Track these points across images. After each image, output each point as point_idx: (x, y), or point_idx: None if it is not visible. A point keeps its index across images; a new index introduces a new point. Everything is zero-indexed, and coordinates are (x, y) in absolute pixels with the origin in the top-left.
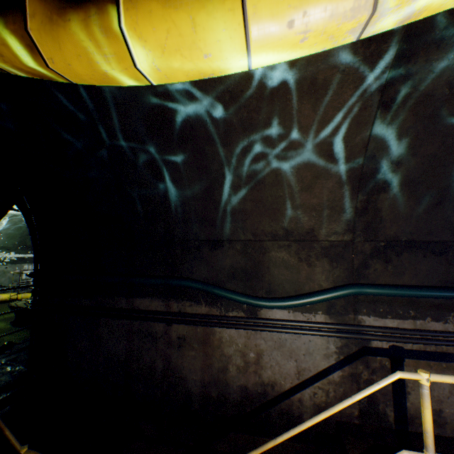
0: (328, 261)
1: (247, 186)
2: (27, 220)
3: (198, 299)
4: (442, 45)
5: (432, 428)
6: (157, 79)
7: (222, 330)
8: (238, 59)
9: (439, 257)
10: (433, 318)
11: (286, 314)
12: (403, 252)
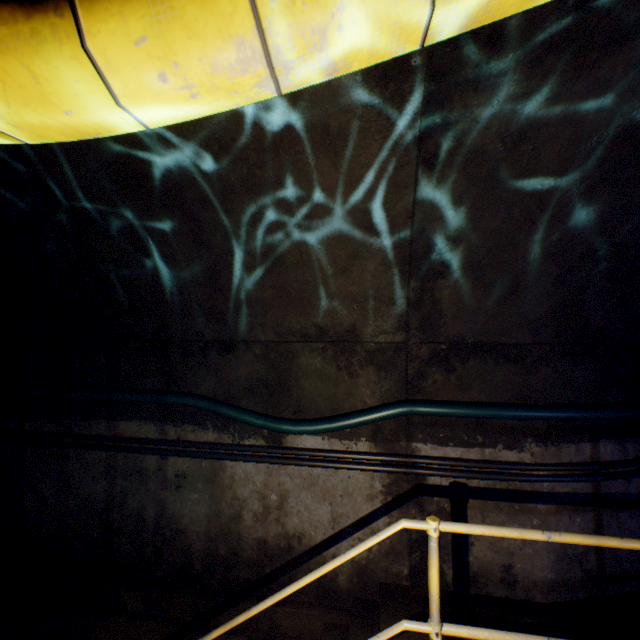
0: (374, 370)
1: (263, 267)
2: None
3: (205, 421)
4: (479, 87)
5: (438, 590)
6: (28, 138)
7: (235, 465)
8: (119, 117)
9: (515, 365)
10: (505, 446)
11: (320, 442)
12: (470, 358)
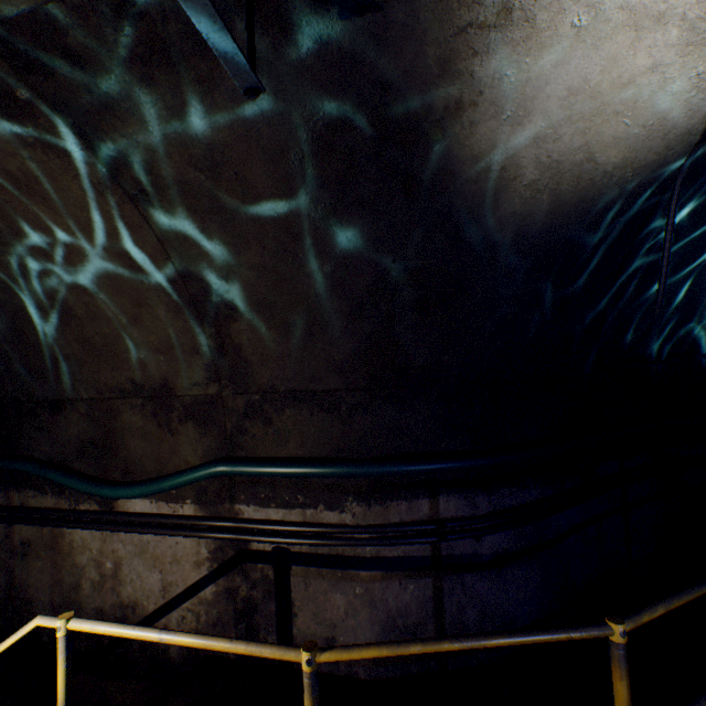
0: (194, 425)
1: (60, 321)
2: None
3: (44, 486)
4: (118, 113)
5: (64, 694)
6: None
7: (73, 531)
8: None
9: (331, 415)
10: (327, 506)
11: (149, 505)
12: (285, 409)
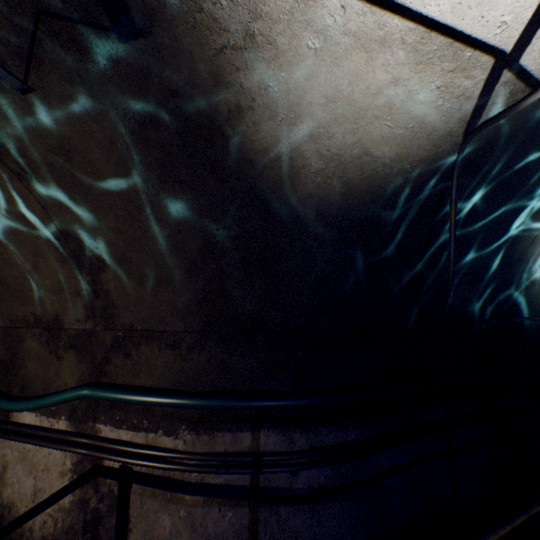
0: (75, 353)
1: None
2: None
3: None
4: None
5: None
6: None
7: None
8: None
9: (174, 352)
10: (165, 432)
11: (35, 418)
12: (141, 345)
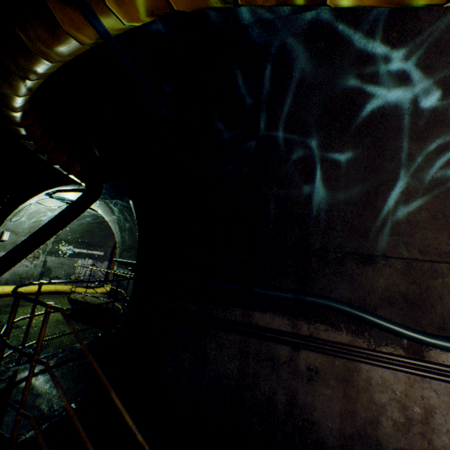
0: None
1: (427, 192)
2: (138, 212)
3: (337, 323)
4: None
5: None
6: None
7: (370, 369)
8: None
9: None
10: None
11: None
12: None
